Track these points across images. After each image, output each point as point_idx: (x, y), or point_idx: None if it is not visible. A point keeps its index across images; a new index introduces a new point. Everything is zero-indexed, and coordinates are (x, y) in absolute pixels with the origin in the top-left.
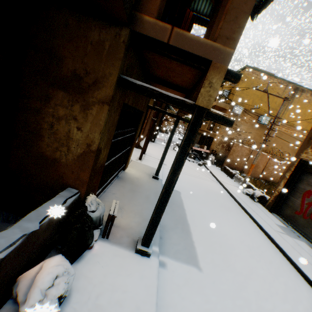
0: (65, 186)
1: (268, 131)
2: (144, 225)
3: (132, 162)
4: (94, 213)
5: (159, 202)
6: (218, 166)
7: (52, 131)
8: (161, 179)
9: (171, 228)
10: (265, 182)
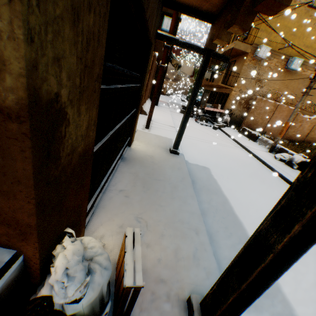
0: None
1: (314, 75)
2: (186, 251)
3: (138, 133)
4: (80, 303)
5: (273, 257)
6: (234, 129)
7: None
8: (181, 153)
9: (222, 238)
10: (289, 142)
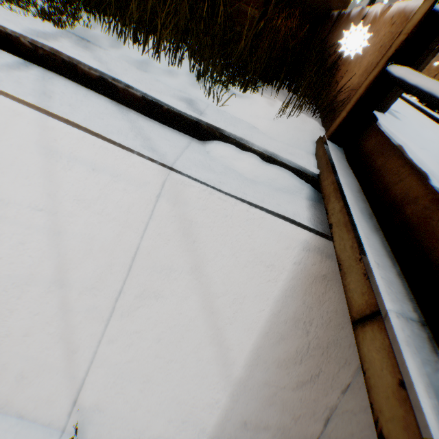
0: (328, 11)
1: None
2: None
3: None
4: None
5: None
6: None
7: None
8: None
9: None
10: None
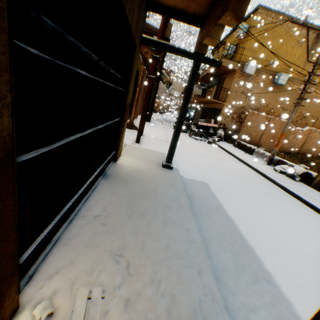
0: None
1: (304, 86)
2: (184, 305)
3: (127, 147)
4: None
5: None
6: (229, 143)
7: None
8: (176, 167)
9: (232, 275)
10: (284, 154)
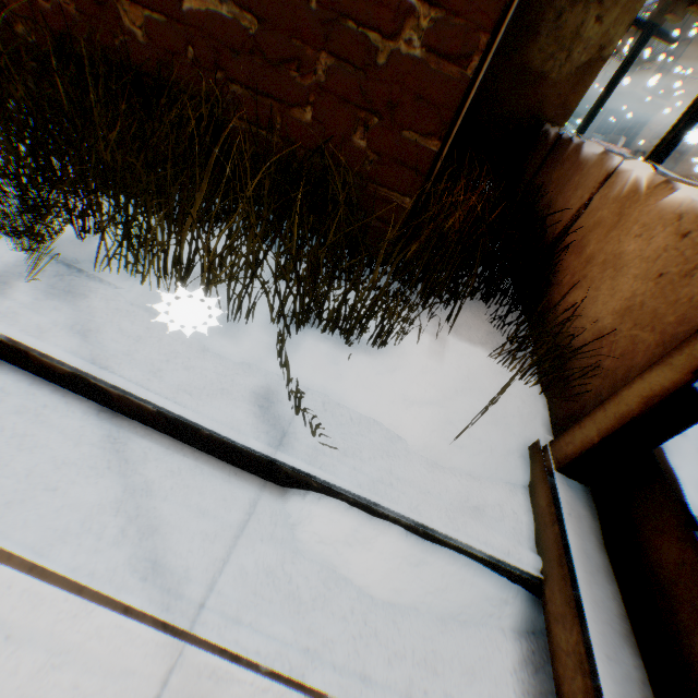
0: (538, 120)
1: None
2: None
3: None
4: None
5: (663, 146)
6: None
7: (555, 28)
8: None
9: None
10: None
